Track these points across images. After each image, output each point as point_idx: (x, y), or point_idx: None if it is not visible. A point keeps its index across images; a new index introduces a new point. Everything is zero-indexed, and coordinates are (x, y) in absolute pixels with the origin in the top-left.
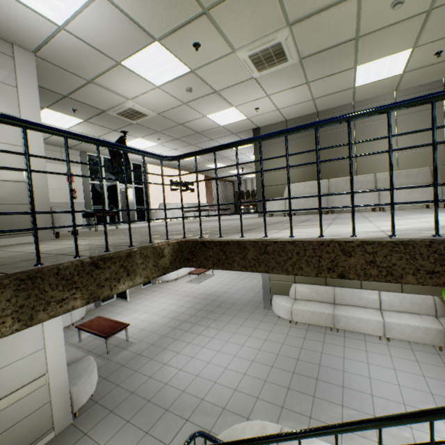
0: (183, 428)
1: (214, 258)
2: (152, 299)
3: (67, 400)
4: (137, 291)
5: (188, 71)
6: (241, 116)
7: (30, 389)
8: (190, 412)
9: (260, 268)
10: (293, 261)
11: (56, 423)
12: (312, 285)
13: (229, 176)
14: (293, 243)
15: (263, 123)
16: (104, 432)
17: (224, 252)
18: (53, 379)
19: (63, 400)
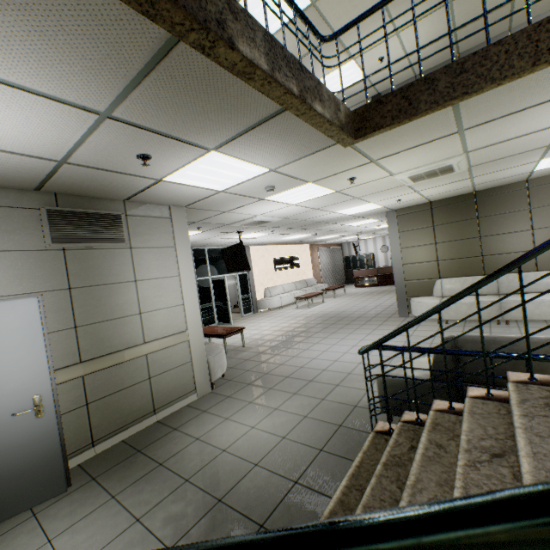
0: (335, 390)
1: (393, 111)
2: (258, 321)
3: (205, 367)
4: (238, 318)
5: (308, 6)
6: (360, 75)
7: (175, 340)
8: (338, 381)
9: (455, 94)
10: (499, 64)
11: (198, 386)
12: (464, 277)
13: (403, 25)
14: (498, 44)
15: (386, 85)
16: (248, 395)
17: (406, 99)
18: (192, 340)
19: (202, 365)
